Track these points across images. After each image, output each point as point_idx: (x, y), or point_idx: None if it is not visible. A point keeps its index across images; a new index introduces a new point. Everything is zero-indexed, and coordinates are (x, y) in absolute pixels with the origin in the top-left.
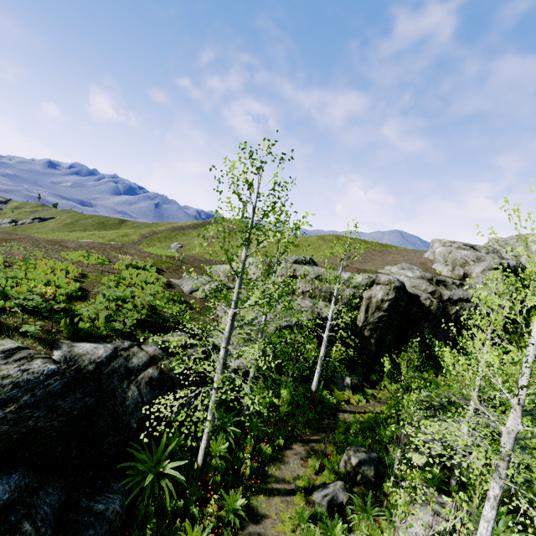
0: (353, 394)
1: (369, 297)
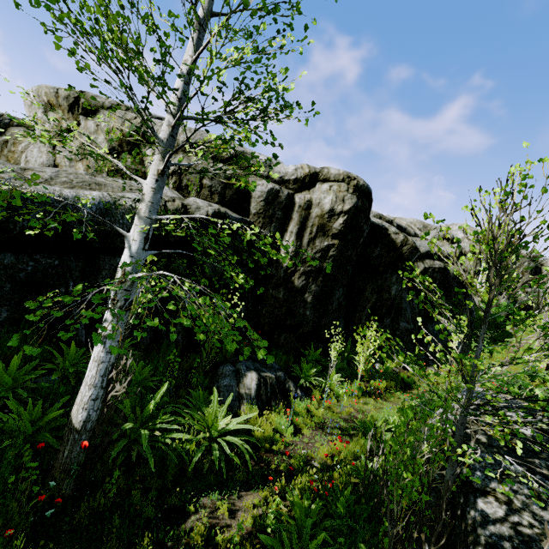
0: (260, 415)
1: (307, 206)
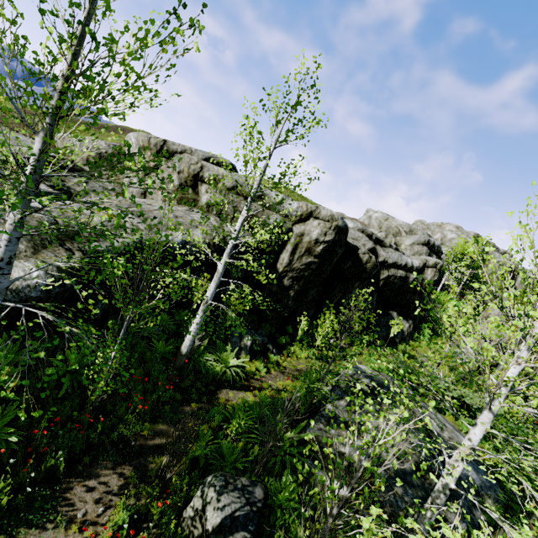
0: (250, 360)
1: (301, 234)
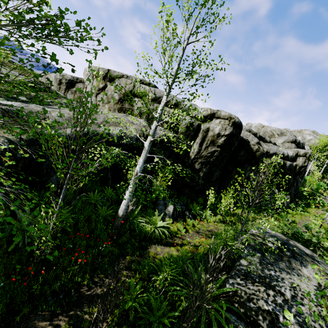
0: (173, 222)
1: (207, 130)
